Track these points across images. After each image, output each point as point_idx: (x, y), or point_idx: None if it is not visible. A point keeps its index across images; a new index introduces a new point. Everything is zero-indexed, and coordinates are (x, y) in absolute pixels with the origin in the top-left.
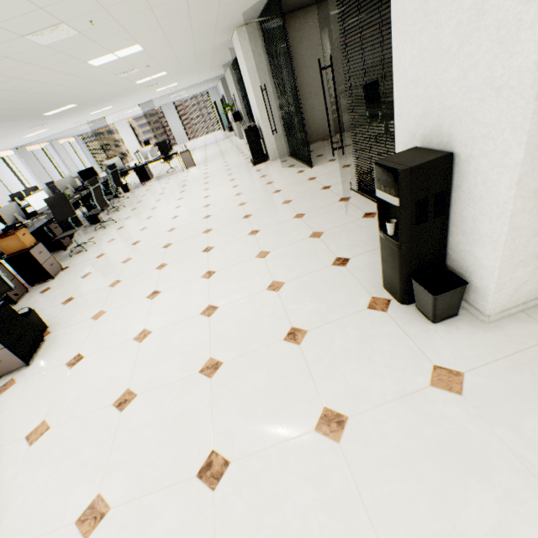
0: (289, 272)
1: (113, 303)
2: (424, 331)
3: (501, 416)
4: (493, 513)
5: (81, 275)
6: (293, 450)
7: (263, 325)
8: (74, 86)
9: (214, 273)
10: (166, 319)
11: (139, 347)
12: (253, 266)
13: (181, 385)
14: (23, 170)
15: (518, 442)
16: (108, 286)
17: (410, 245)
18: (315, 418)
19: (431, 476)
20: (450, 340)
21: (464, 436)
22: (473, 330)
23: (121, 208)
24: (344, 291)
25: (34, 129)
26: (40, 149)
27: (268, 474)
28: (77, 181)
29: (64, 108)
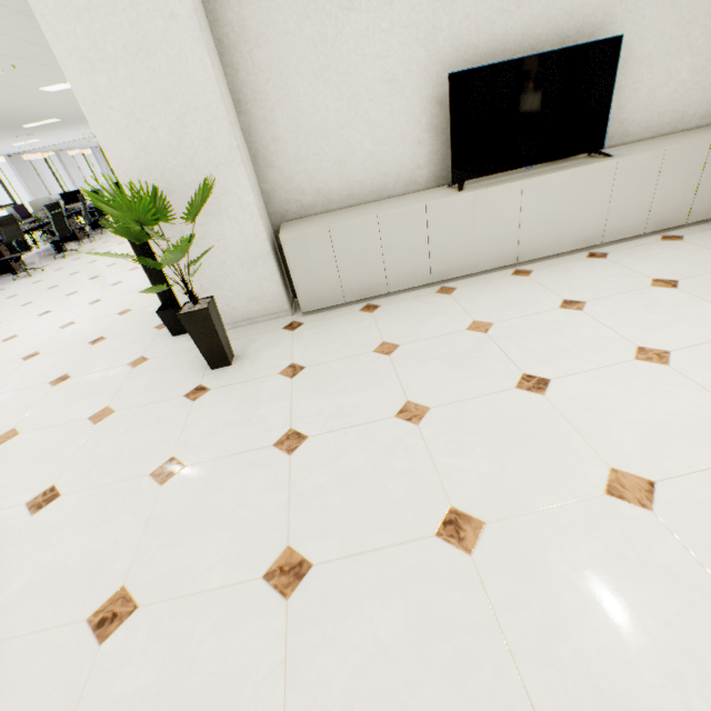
0: (144, 304)
1: (13, 317)
2: (163, 340)
3: (137, 376)
4: (82, 407)
5: (8, 296)
6: (29, 390)
7: (88, 335)
8: (40, 105)
9: (100, 301)
10: (35, 329)
11: (1, 345)
12: (129, 298)
13: (5, 364)
14: (15, 182)
15: (128, 385)
16: (20, 305)
17: (153, 279)
18: (56, 378)
19: (76, 397)
20: (168, 345)
21: (110, 383)
22: (185, 341)
23: (98, 239)
24: (157, 317)
25: (20, 139)
26: (44, 159)
27: (6, 399)
28: (62, 203)
29: (45, 121)
